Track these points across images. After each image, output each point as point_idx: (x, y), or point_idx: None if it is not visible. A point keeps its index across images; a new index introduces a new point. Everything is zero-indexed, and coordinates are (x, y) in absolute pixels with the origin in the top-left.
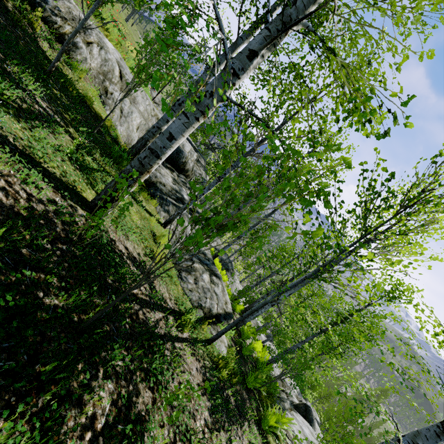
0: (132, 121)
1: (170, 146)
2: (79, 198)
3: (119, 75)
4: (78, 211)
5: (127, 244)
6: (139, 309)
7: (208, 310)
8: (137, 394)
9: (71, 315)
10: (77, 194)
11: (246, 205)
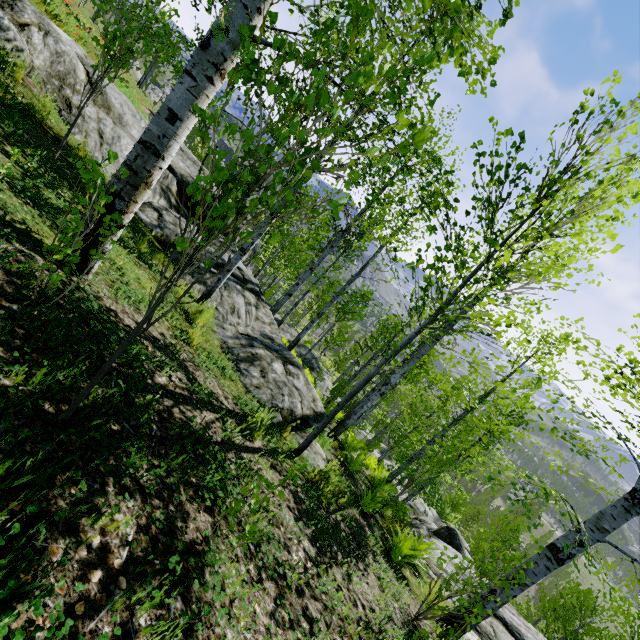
0: (122, 150)
1: (174, 134)
2: (38, 245)
3: (87, 79)
4: (38, 263)
5: (140, 319)
6: (173, 405)
7: (289, 412)
8: (185, 518)
9: (38, 401)
10: (33, 239)
11: (321, 261)
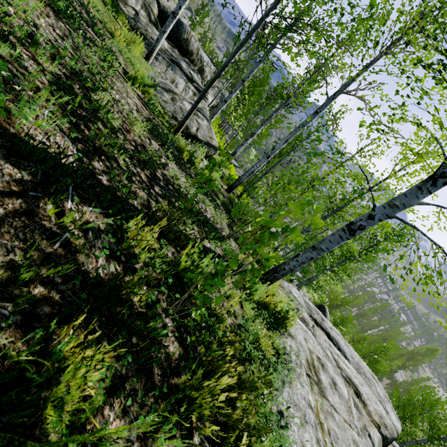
0: None
1: None
2: None
3: None
4: None
5: None
6: None
7: (185, 127)
8: None
9: None
10: None
11: (251, 74)
